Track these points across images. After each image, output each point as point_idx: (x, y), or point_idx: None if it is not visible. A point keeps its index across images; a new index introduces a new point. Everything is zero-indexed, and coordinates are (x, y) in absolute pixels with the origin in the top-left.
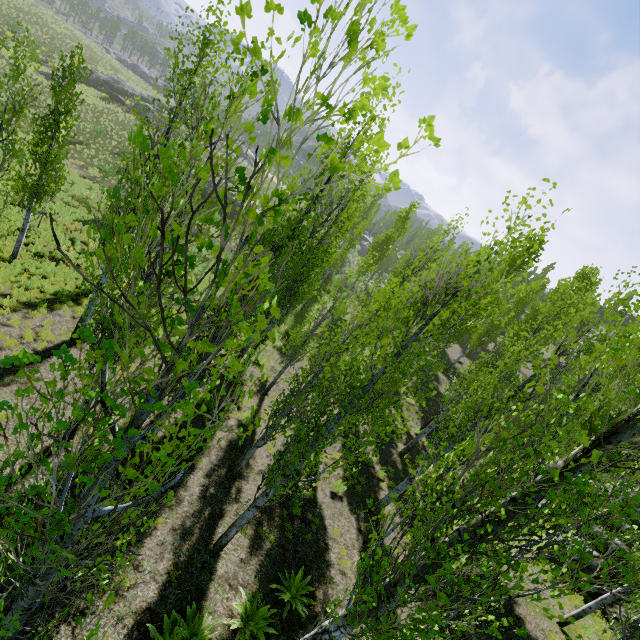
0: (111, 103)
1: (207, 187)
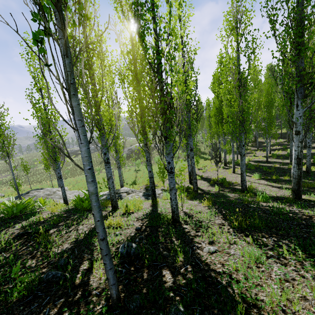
0: (78, 156)
1: (131, 150)
